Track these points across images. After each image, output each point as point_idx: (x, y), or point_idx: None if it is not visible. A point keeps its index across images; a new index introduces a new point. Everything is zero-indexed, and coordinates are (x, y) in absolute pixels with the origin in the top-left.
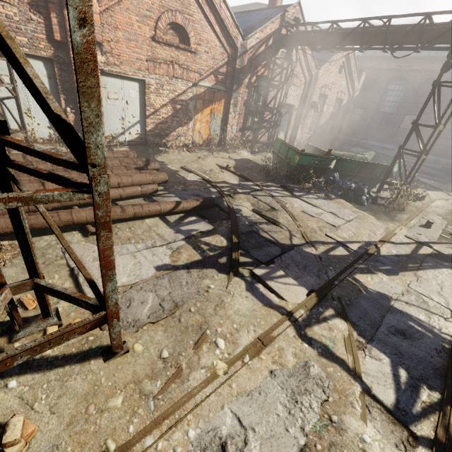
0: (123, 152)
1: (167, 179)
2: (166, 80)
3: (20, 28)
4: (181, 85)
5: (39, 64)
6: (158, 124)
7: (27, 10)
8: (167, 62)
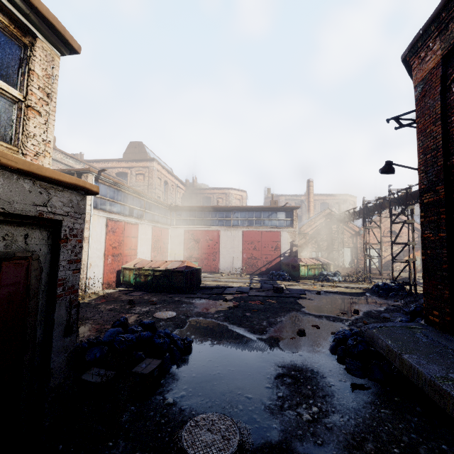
0: (374, 268)
1: (390, 272)
2: (388, 247)
3: (346, 242)
4: (395, 248)
5: (349, 249)
6: (386, 262)
7: (349, 238)
8: (388, 242)
